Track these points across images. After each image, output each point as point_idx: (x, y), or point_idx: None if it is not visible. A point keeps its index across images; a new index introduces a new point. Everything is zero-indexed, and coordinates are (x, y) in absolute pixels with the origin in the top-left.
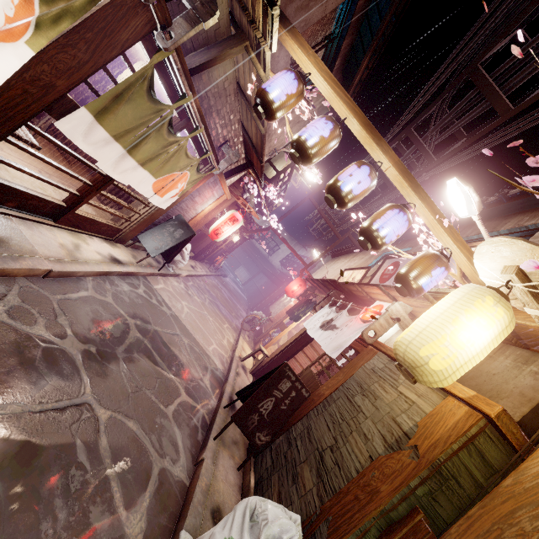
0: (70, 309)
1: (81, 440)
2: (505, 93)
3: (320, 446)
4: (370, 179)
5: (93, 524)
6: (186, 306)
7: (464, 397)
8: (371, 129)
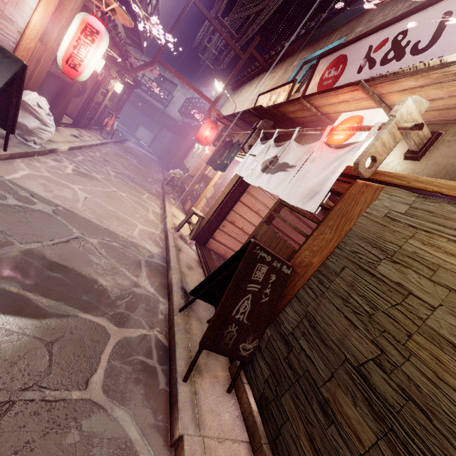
0: None
1: None
2: None
3: (351, 356)
4: None
5: None
6: (81, 191)
7: None
8: None
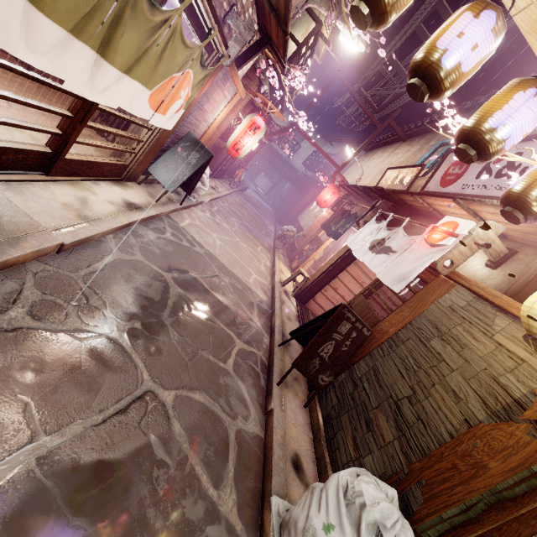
0: (99, 284)
1: (154, 435)
2: None
3: (394, 394)
4: (495, 37)
5: (189, 518)
6: (217, 239)
7: None
8: None
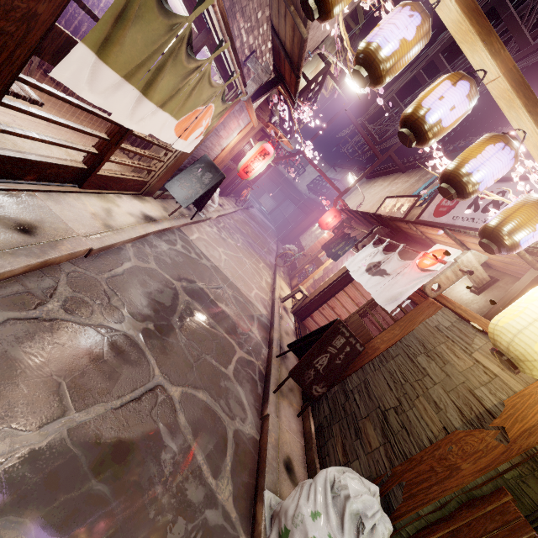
0: (119, 287)
1: (162, 423)
2: None
3: (382, 405)
4: (469, 101)
5: (191, 500)
6: (223, 253)
7: None
8: (478, 16)
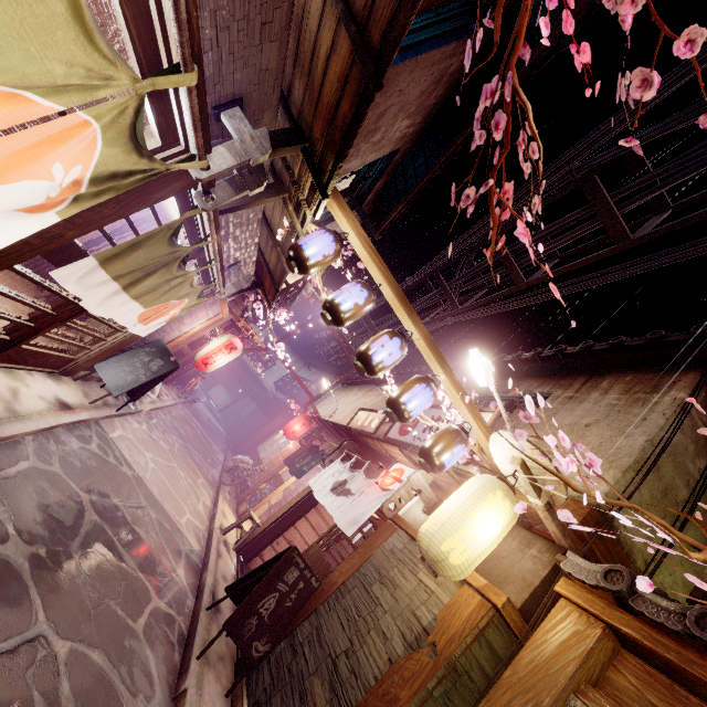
0: (9, 493)
1: (39, 691)
2: (520, 266)
3: (333, 652)
4: (401, 352)
5: None
6: (151, 460)
7: (477, 587)
8: (404, 300)
